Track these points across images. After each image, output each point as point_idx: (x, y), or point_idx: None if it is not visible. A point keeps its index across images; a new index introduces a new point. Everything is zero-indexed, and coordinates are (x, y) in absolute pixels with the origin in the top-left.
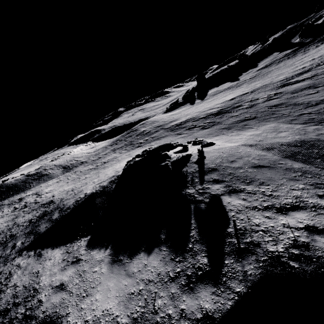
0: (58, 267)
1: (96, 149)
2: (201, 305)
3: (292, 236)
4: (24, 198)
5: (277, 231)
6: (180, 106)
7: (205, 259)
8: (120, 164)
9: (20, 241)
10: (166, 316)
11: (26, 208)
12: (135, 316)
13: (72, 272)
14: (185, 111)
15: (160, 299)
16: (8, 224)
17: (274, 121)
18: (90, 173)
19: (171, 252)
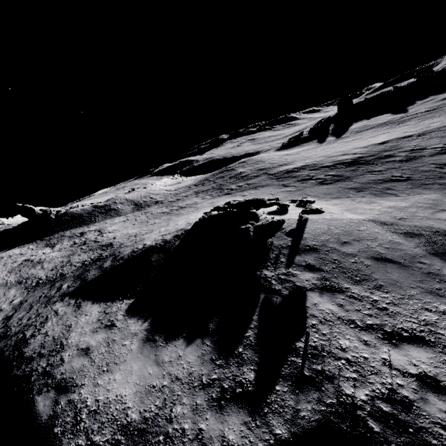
0: (91, 326)
1: (178, 187)
2: (225, 433)
3: (390, 382)
4: (86, 233)
5: (369, 367)
6: (303, 143)
7: (252, 374)
8: (197, 214)
9: (67, 283)
10: (180, 429)
11: (84, 246)
12: (147, 416)
13: (101, 338)
14: (306, 152)
15: (181, 406)
16: (63, 260)
17: (438, 190)
18: (161, 218)
19: (214, 350)
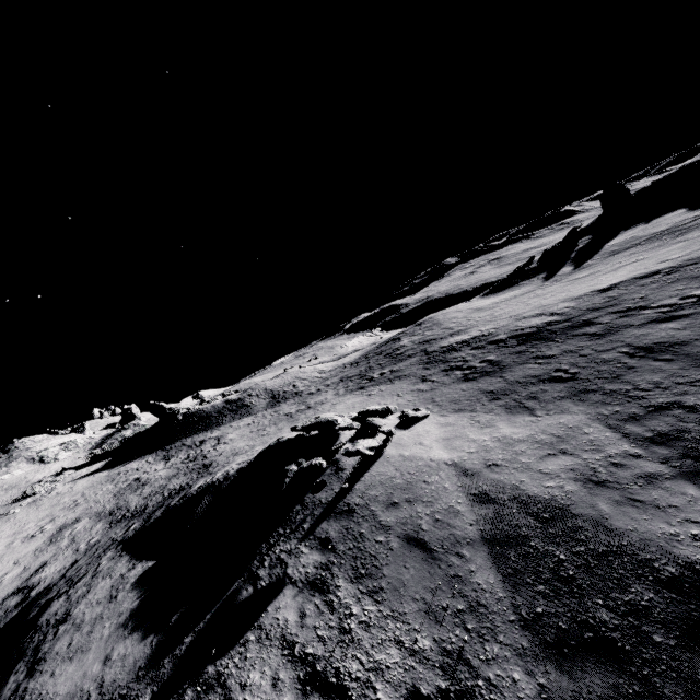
0: (101, 594)
1: (335, 366)
2: None
3: None
4: (206, 441)
5: None
6: (523, 280)
7: (148, 697)
8: None
9: (137, 523)
10: None
11: (192, 463)
12: None
13: (97, 612)
14: (506, 304)
15: None
16: (163, 484)
17: (593, 405)
18: (277, 426)
19: (151, 654)
